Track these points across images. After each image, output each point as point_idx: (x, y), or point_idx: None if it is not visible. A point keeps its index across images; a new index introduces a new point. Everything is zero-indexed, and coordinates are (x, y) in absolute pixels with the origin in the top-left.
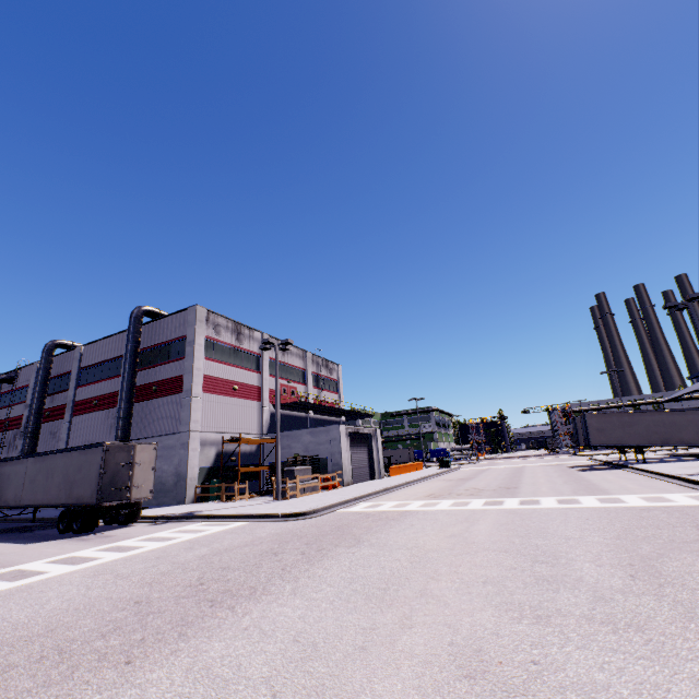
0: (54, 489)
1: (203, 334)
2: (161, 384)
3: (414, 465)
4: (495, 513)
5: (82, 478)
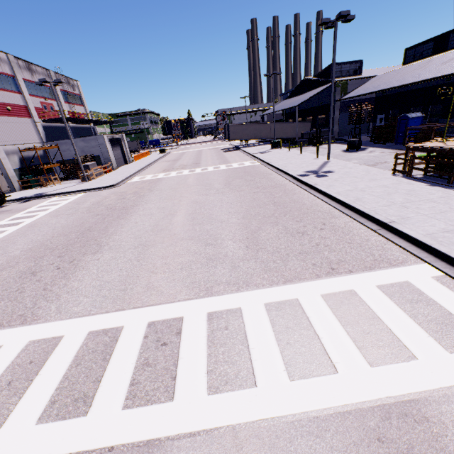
0: None
1: None
2: None
3: (145, 153)
4: (193, 175)
5: None
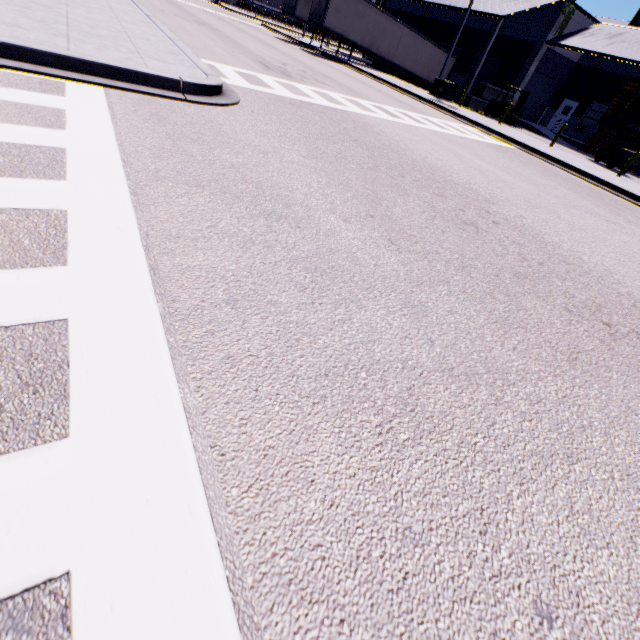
0: None
1: None
2: None
3: None
4: (438, 138)
5: None
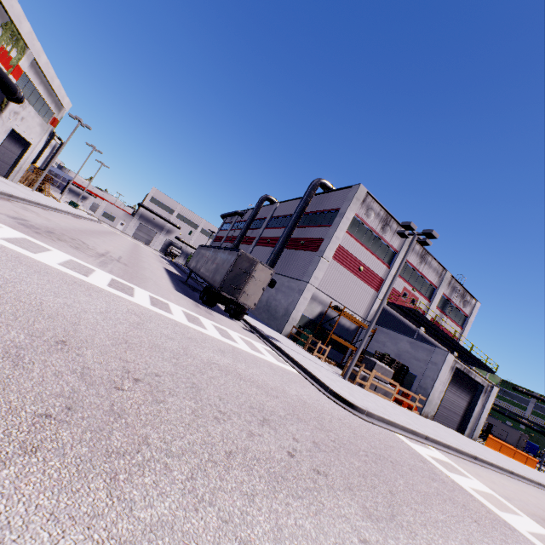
0: (210, 271)
1: (354, 211)
2: (307, 241)
3: (523, 456)
4: None
5: (221, 269)
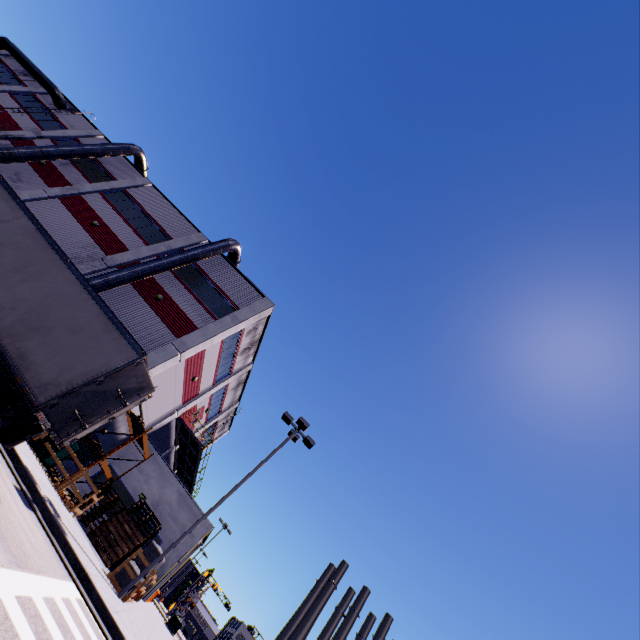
0: (6, 293)
1: (248, 325)
2: (168, 302)
3: (157, 594)
4: None
5: (63, 344)
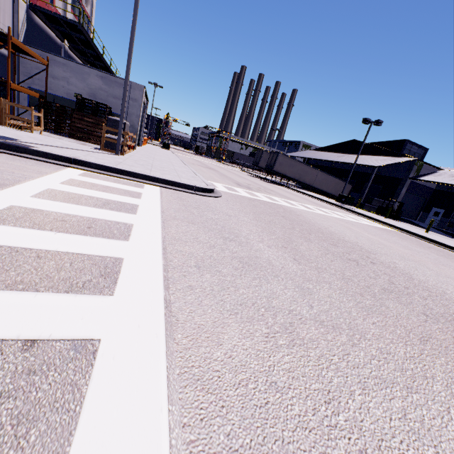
0: None
1: None
2: None
3: (146, 140)
4: (338, 221)
5: None
